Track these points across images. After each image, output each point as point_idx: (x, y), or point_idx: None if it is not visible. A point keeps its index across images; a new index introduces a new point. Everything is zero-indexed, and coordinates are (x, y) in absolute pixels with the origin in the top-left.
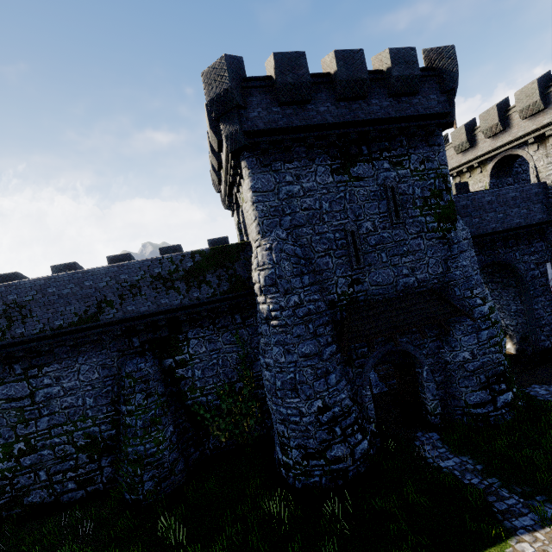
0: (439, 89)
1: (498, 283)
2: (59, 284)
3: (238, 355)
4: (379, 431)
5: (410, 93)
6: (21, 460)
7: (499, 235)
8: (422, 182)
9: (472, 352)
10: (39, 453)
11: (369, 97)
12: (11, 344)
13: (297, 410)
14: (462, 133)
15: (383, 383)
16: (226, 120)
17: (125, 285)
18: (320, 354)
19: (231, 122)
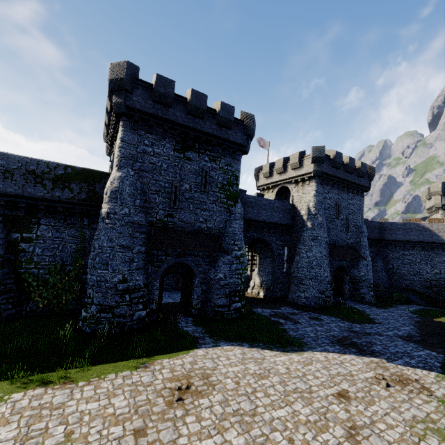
0: (243, 132)
1: (264, 254)
2: None
3: (76, 246)
4: (159, 314)
5: (227, 127)
6: None
7: (266, 224)
8: (224, 175)
9: (225, 274)
10: None
11: (206, 120)
12: None
13: (104, 278)
14: (268, 167)
15: (179, 298)
16: (117, 94)
17: (1, 168)
18: (132, 248)
19: (120, 96)
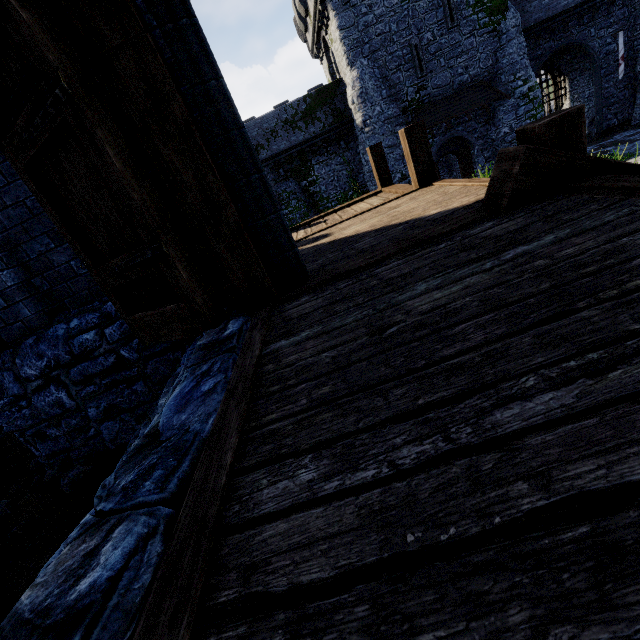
0: None
1: (576, 70)
2: None
3: (347, 172)
4: None
5: None
6: None
7: (571, 12)
8: None
9: (510, 127)
10: None
11: None
12: None
13: None
14: None
15: None
16: None
17: (268, 131)
18: (398, 145)
19: None
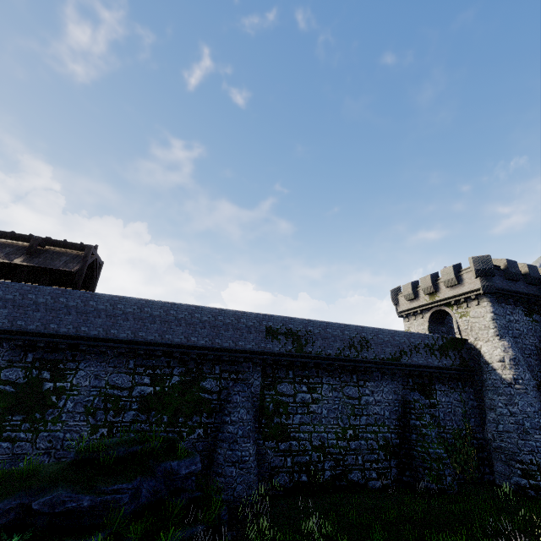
0: None
1: None
2: (383, 334)
3: (462, 410)
4: None
5: None
6: (349, 443)
7: None
8: None
9: None
10: (359, 441)
11: (538, 285)
12: (360, 361)
13: None
14: None
15: None
16: (484, 279)
17: (412, 344)
18: None
19: (488, 280)
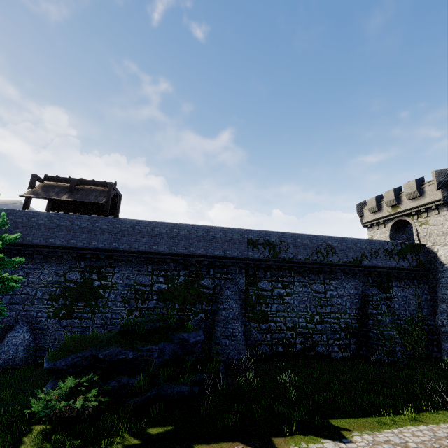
0: None
1: None
2: (347, 242)
3: (416, 302)
4: None
5: None
6: (316, 325)
7: None
8: None
9: None
10: (324, 324)
11: None
12: (326, 264)
13: None
14: None
15: None
16: (445, 190)
17: (372, 250)
18: None
19: None
